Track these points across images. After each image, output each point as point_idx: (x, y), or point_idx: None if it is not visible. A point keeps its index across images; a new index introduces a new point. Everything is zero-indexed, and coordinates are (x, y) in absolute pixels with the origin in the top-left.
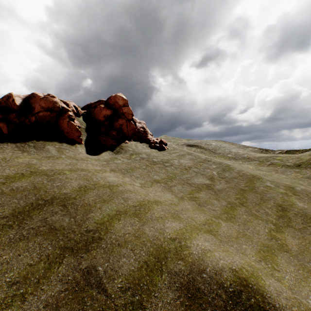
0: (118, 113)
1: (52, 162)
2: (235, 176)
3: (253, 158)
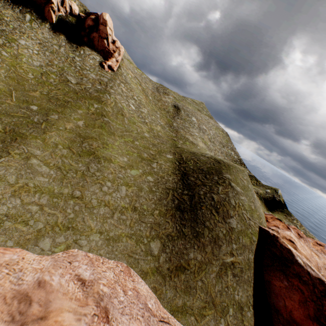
0: (98, 29)
1: (15, 20)
2: (93, 94)
3: (179, 134)
